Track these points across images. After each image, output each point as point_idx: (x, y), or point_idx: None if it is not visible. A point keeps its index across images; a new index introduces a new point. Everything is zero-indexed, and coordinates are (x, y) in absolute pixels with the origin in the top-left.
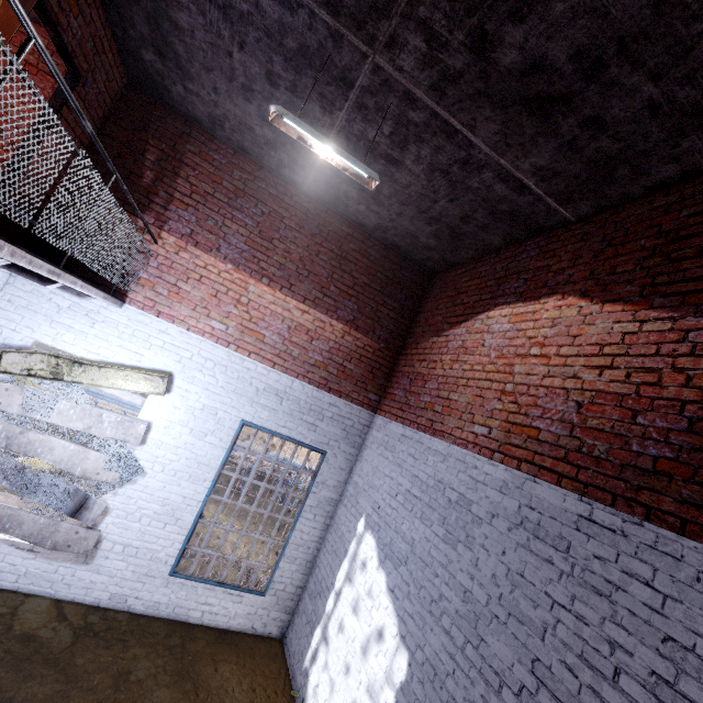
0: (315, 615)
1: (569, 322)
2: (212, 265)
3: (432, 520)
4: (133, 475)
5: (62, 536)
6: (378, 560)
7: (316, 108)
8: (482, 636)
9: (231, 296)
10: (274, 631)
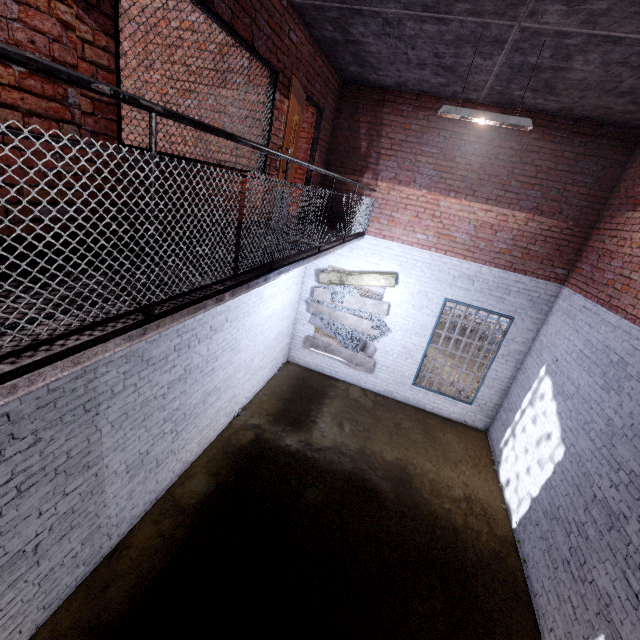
0: (507, 421)
1: None
2: (412, 194)
3: (595, 373)
4: (385, 332)
5: (359, 360)
6: (552, 395)
7: (477, 59)
8: (614, 444)
9: (427, 213)
10: (479, 426)
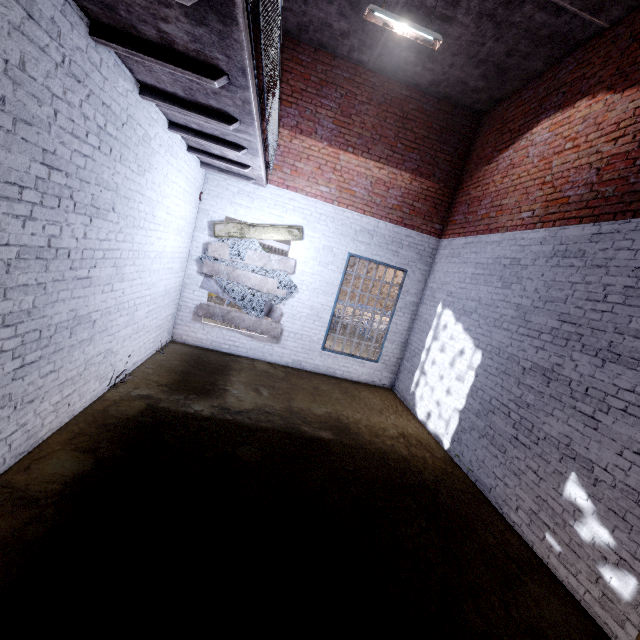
0: (413, 367)
1: (596, 114)
2: (314, 145)
3: (492, 281)
4: (293, 291)
5: (264, 327)
6: (455, 320)
7: None
8: (528, 320)
9: (329, 166)
10: (386, 384)
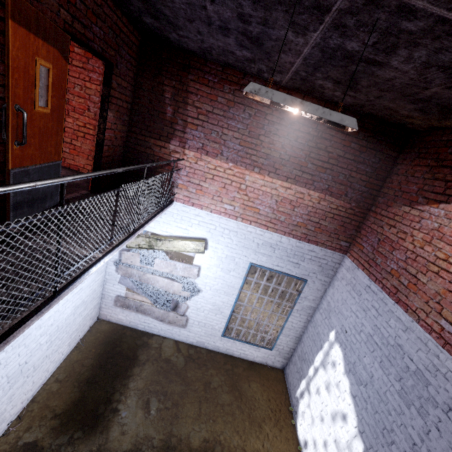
0: (302, 371)
1: None
2: (219, 166)
3: (389, 371)
4: (196, 293)
5: (171, 318)
6: (344, 369)
7: (289, 33)
8: None
9: (234, 185)
10: (278, 365)
